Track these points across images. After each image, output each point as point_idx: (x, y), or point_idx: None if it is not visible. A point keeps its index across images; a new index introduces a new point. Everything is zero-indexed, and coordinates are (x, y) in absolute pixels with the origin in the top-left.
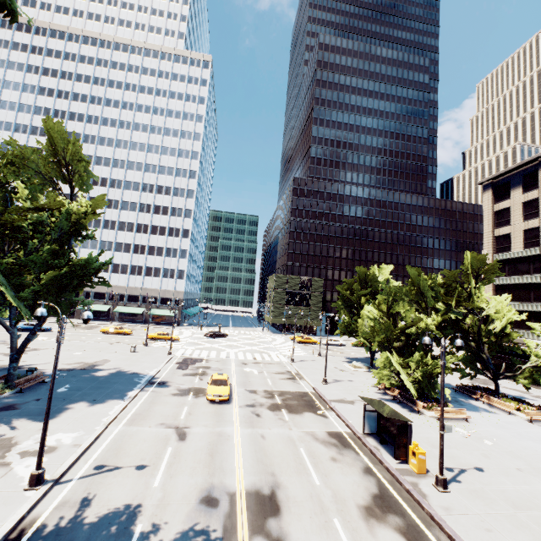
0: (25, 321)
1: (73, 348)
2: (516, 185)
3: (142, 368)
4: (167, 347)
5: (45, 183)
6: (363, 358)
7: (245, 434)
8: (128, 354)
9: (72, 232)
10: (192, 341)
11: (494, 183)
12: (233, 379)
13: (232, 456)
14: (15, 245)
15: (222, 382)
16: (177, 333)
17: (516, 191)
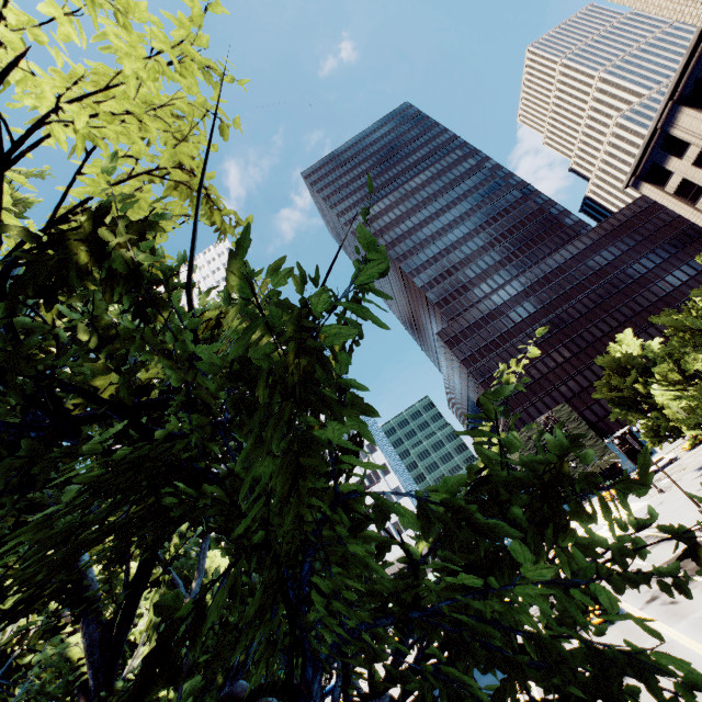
0: None
1: None
2: (664, 159)
3: None
4: None
5: None
6: None
7: (685, 629)
8: None
9: None
10: None
11: (638, 176)
12: None
13: (698, 657)
14: None
15: None
16: None
17: (671, 163)
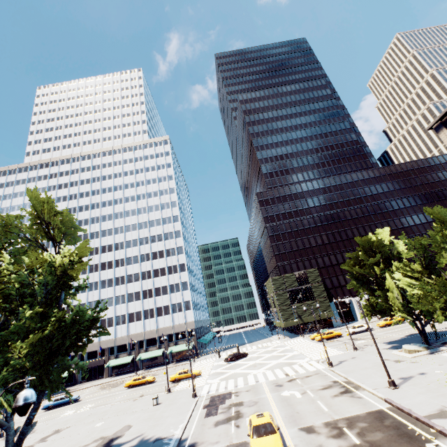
0: (60, 395)
1: (95, 418)
2: None
3: (166, 428)
4: (191, 387)
5: (29, 245)
6: (406, 338)
7: None
8: (151, 410)
9: (60, 287)
10: (214, 372)
11: (443, 122)
12: (276, 413)
13: None
14: (4, 318)
15: (267, 428)
16: (197, 366)
17: None
